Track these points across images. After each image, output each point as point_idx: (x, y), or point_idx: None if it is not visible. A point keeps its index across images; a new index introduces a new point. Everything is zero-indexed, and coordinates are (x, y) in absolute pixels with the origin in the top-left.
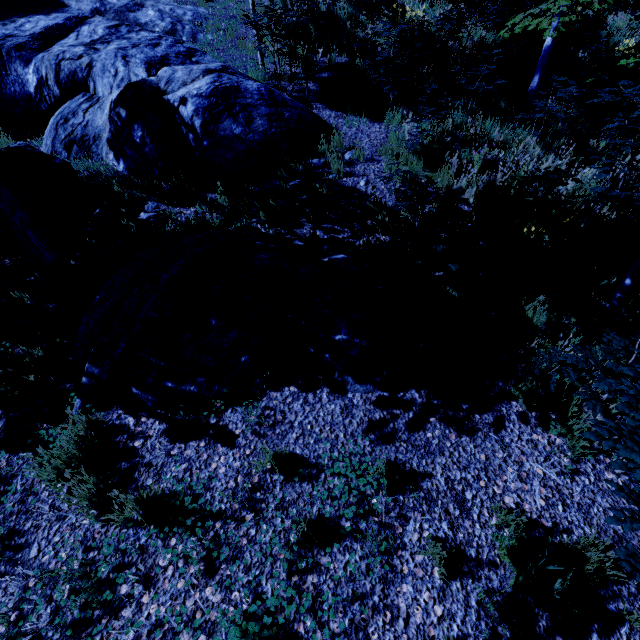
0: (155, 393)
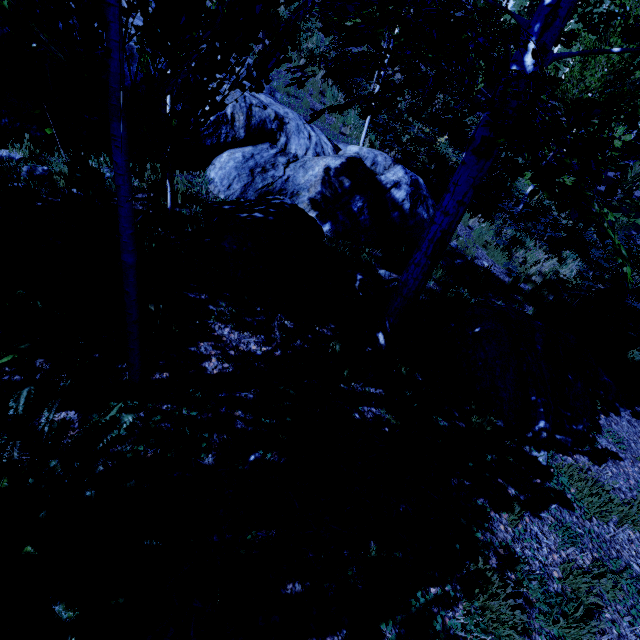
0: (572, 435)
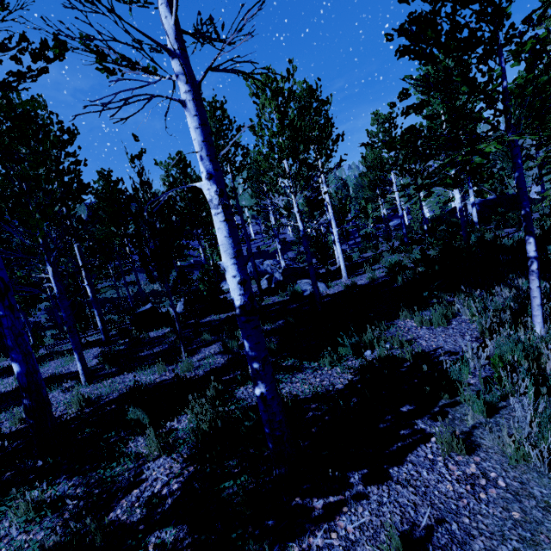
0: None
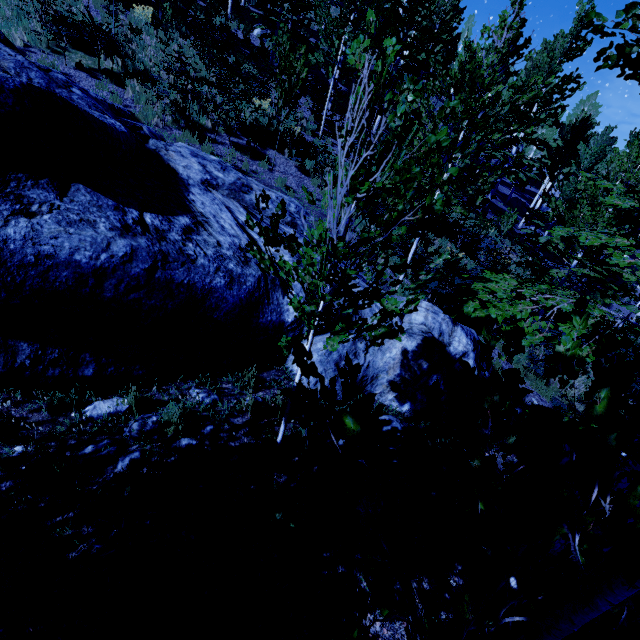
0: None
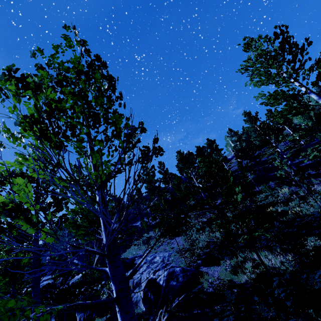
0: None
